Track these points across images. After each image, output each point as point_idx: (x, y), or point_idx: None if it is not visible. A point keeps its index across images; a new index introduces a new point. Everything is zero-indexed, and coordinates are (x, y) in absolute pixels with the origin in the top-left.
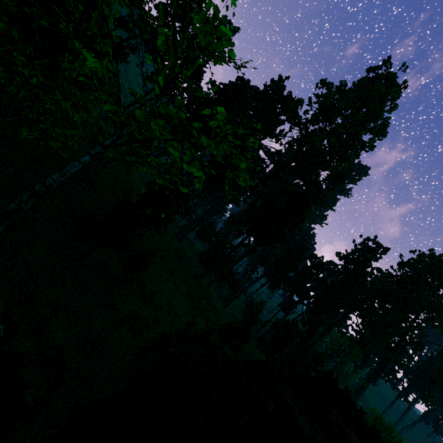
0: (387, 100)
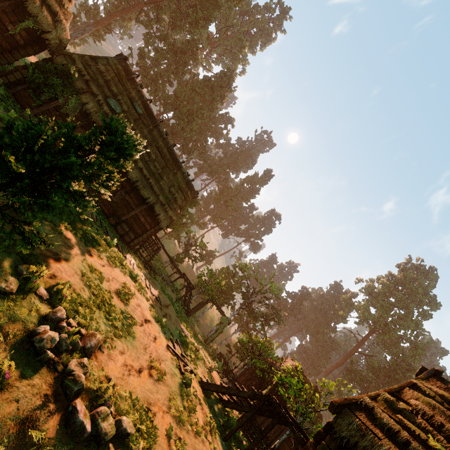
0: (423, 280)
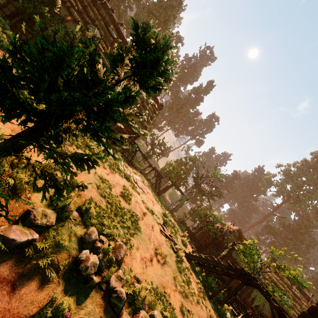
0: None
